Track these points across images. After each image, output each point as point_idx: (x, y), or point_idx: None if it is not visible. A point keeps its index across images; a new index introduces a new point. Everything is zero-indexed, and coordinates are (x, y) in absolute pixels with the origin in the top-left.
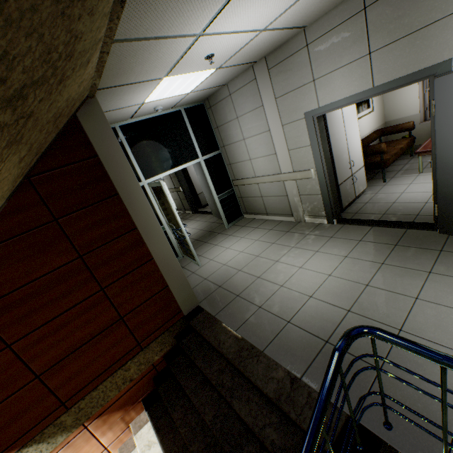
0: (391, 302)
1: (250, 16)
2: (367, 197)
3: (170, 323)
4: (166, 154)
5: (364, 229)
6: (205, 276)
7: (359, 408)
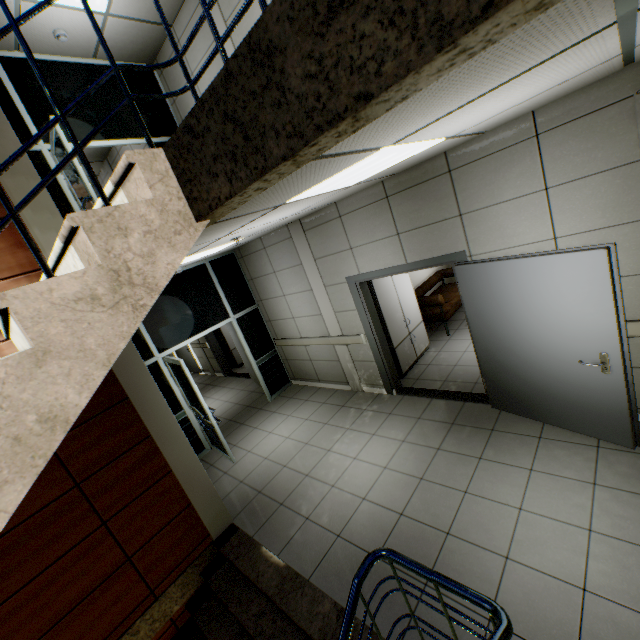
0: (442, 499)
1: (273, 218)
2: (430, 357)
3: (194, 553)
4: (187, 318)
5: (424, 402)
6: (241, 477)
7: (403, 635)
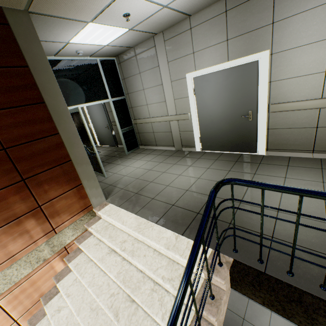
0: (240, 300)
1: None
2: None
3: None
4: None
5: None
6: None
7: None
